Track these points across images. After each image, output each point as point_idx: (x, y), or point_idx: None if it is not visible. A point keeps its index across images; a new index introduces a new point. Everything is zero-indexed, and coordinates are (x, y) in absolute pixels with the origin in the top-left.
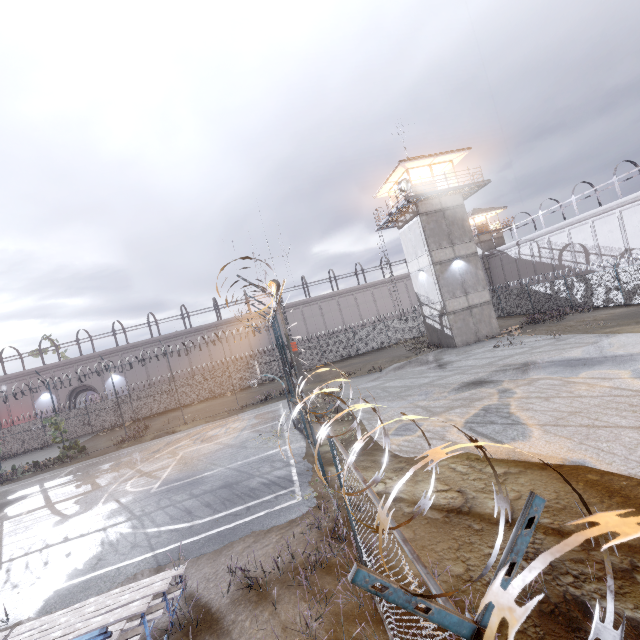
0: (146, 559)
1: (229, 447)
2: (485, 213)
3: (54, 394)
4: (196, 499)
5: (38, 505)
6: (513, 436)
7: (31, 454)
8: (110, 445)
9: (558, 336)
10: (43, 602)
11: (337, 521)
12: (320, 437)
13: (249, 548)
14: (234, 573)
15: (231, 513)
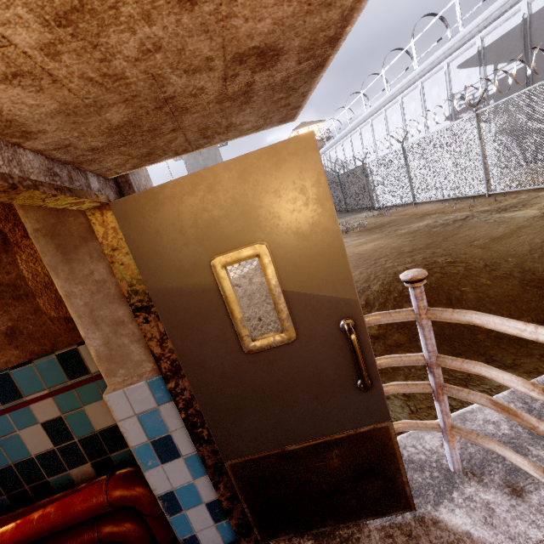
0: None
1: None
2: (306, 127)
3: None
4: None
5: None
6: None
7: None
8: None
9: None
10: None
11: None
12: None
13: None
14: None
15: None
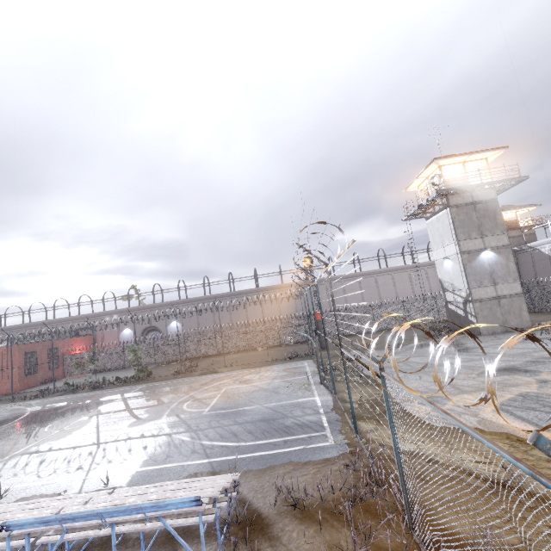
0: (203, 463)
1: (264, 390)
2: (515, 210)
3: (133, 330)
4: (240, 426)
5: (121, 408)
6: None
7: (113, 372)
8: (168, 374)
9: None
10: (130, 477)
11: (372, 467)
12: (441, 347)
13: (289, 473)
14: (278, 491)
15: (270, 442)
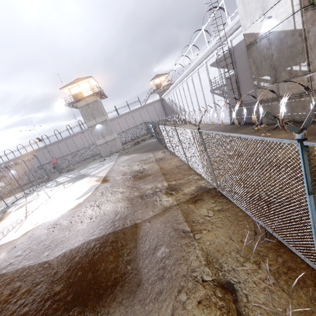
0: None
1: None
2: (158, 78)
3: None
4: None
5: None
6: (18, 209)
7: None
8: None
9: (114, 157)
10: None
11: None
12: None
13: None
14: None
15: None
